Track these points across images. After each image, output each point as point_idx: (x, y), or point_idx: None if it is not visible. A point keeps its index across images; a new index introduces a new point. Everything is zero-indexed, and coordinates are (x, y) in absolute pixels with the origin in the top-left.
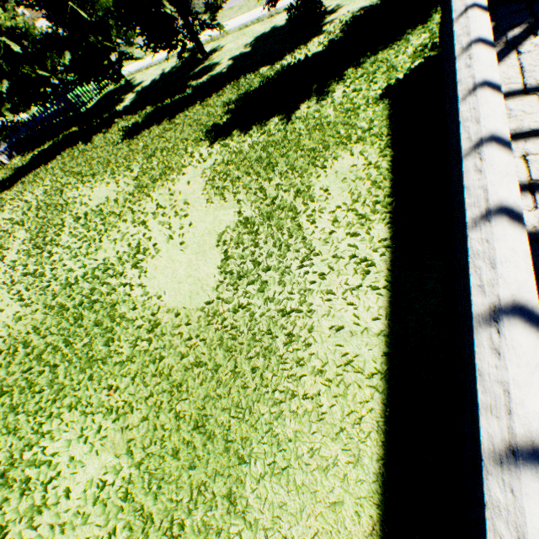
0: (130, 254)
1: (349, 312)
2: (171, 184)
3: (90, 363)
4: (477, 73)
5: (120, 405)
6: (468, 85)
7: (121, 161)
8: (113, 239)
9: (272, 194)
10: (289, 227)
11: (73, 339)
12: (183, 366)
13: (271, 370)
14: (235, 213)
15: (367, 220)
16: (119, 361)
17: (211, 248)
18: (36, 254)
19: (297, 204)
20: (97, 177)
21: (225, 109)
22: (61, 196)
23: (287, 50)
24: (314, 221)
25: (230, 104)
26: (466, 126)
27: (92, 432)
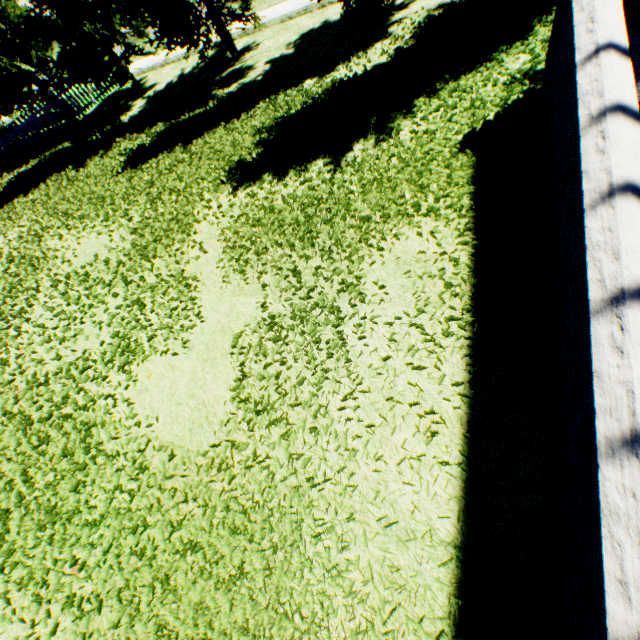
0: (119, 348)
1: (406, 495)
2: (178, 246)
3: (52, 516)
4: (616, 167)
5: (86, 592)
6: (601, 184)
7: (118, 201)
8: (97, 322)
9: (309, 281)
10: (329, 340)
11: (34, 472)
12: (172, 546)
13: (292, 577)
14: (258, 304)
15: (437, 345)
16: (89, 522)
17: (224, 355)
18: (0, 330)
19: (342, 302)
20: (86, 222)
21: (255, 138)
22: (39, 245)
23: (341, 57)
24: (363, 335)
25: (262, 132)
26: (598, 258)
27: (46, 629)
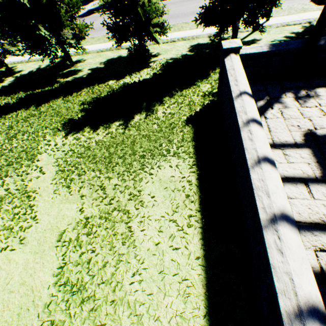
0: None
1: None
2: (25, 169)
3: None
4: (258, 148)
5: None
6: (254, 156)
7: None
8: None
9: (111, 193)
10: (123, 233)
11: None
12: None
13: None
14: (78, 208)
15: (185, 233)
16: None
17: (51, 247)
18: None
19: (131, 206)
20: None
21: (81, 106)
22: None
23: (128, 72)
24: (144, 228)
25: (85, 104)
26: (260, 195)
27: None
